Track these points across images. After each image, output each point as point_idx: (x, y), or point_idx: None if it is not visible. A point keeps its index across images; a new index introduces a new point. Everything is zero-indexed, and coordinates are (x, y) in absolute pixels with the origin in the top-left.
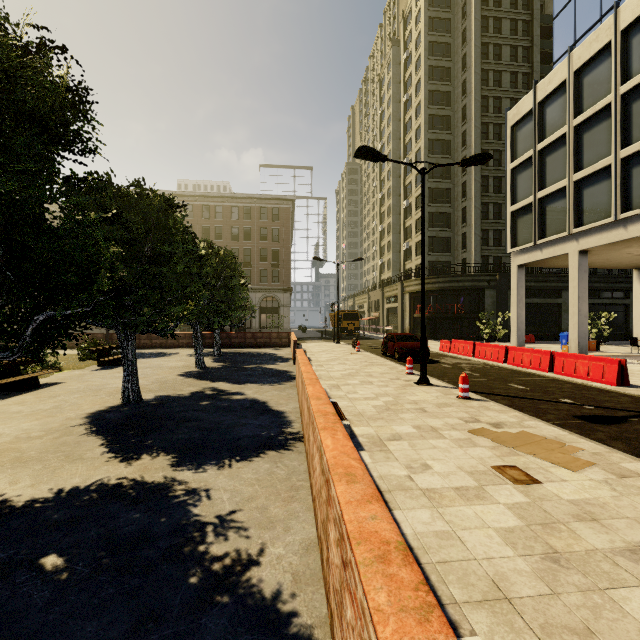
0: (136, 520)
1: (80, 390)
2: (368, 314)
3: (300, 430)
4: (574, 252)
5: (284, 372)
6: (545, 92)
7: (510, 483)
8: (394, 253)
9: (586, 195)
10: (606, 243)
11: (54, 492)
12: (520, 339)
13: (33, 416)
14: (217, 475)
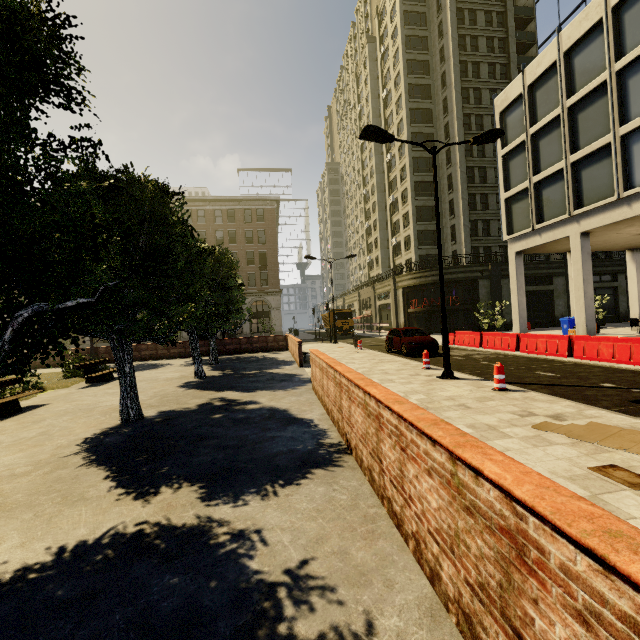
0: (175, 588)
1: (69, 411)
2: (359, 312)
3: (340, 440)
4: (576, 234)
5: (293, 376)
6: (534, 75)
7: (627, 488)
8: (382, 249)
9: (585, 176)
10: (610, 223)
11: (53, 552)
12: (523, 327)
13: (16, 447)
14: (264, 508)
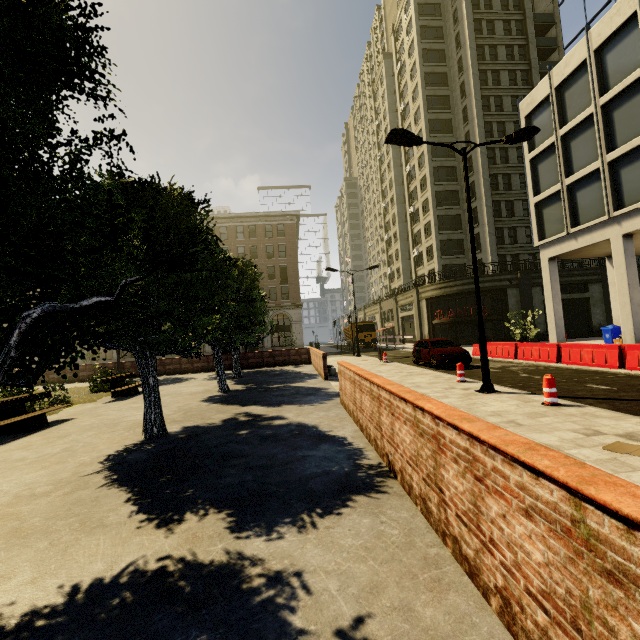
0: None
1: (94, 426)
2: (381, 325)
3: (380, 461)
4: (617, 237)
5: (318, 389)
6: (562, 76)
7: None
8: (403, 261)
9: (624, 175)
10: None
11: (65, 593)
12: (560, 336)
13: (39, 464)
14: (302, 543)
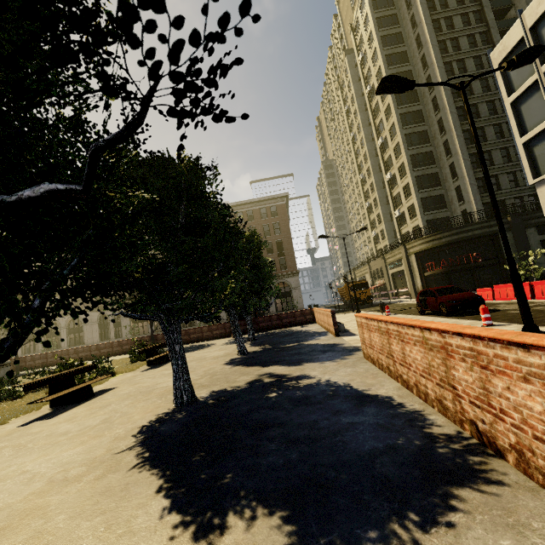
0: None
1: (131, 394)
2: (372, 283)
3: (457, 429)
4: None
5: (333, 345)
6: (536, 15)
7: None
8: (386, 223)
9: None
10: None
11: None
12: None
13: (78, 438)
14: None
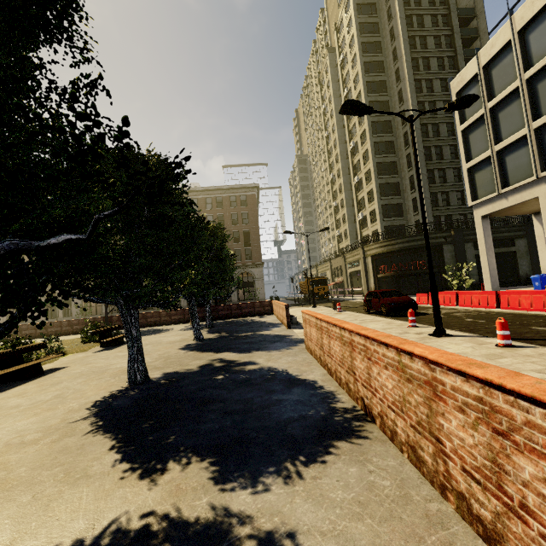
0: None
1: (83, 374)
2: (332, 280)
3: (354, 404)
4: (545, 194)
5: (283, 336)
6: (489, 56)
7: None
8: (349, 224)
9: None
10: None
11: None
12: (494, 285)
13: (31, 410)
14: (290, 497)
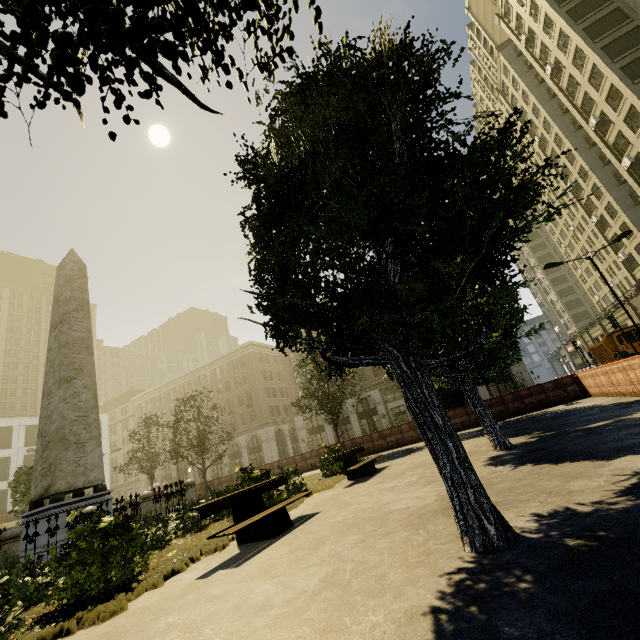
0: None
1: (350, 524)
2: None
3: None
4: None
5: None
6: None
7: None
8: None
9: None
10: None
11: None
12: None
13: (290, 627)
14: None
